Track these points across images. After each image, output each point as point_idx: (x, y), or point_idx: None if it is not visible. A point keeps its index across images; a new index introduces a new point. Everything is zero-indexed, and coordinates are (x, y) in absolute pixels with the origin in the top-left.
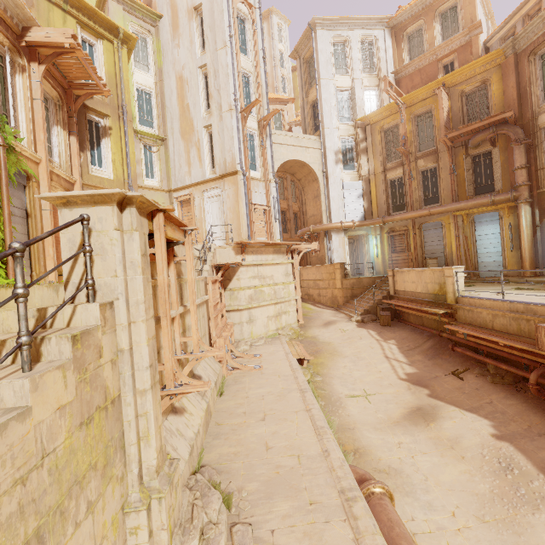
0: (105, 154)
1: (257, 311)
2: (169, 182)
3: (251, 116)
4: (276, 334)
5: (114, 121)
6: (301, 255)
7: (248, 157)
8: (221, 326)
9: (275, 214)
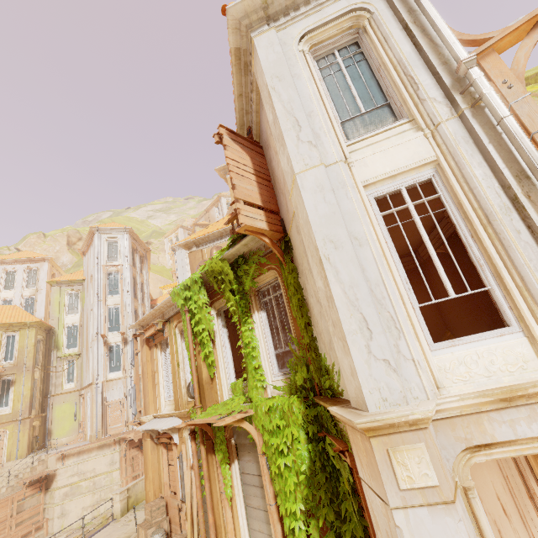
0: (10, 397)
1: (72, 504)
2: (81, 382)
3: (117, 333)
4: (91, 522)
5: (19, 374)
6: (126, 444)
7: (105, 368)
8: (8, 534)
9: (129, 402)
